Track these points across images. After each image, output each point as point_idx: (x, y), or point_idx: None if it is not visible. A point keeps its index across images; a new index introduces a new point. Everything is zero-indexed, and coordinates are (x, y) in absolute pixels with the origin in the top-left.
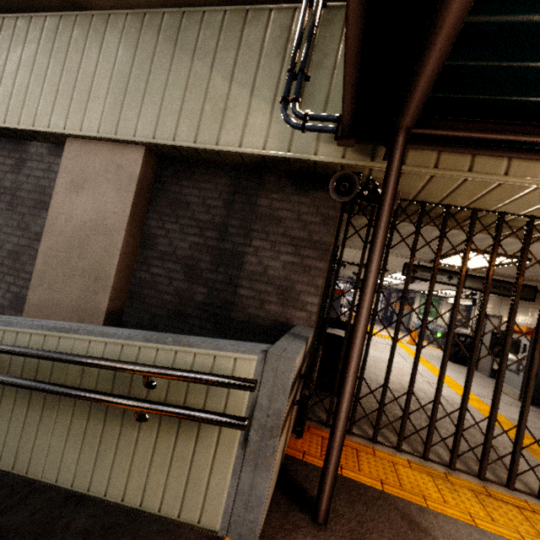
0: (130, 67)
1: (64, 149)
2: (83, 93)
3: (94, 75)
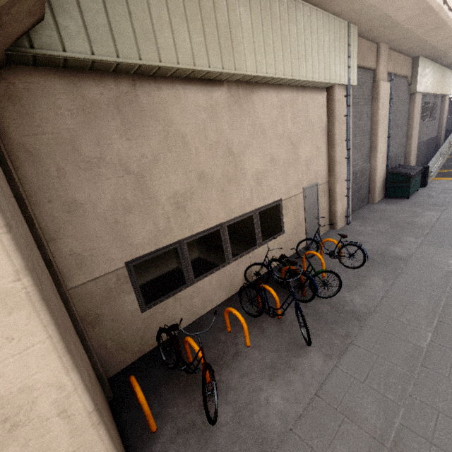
0: (451, 82)
1: (446, 97)
2: (449, 87)
3: (450, 83)
